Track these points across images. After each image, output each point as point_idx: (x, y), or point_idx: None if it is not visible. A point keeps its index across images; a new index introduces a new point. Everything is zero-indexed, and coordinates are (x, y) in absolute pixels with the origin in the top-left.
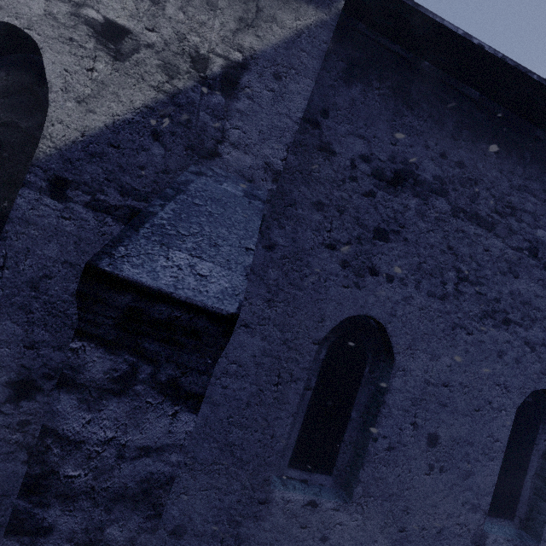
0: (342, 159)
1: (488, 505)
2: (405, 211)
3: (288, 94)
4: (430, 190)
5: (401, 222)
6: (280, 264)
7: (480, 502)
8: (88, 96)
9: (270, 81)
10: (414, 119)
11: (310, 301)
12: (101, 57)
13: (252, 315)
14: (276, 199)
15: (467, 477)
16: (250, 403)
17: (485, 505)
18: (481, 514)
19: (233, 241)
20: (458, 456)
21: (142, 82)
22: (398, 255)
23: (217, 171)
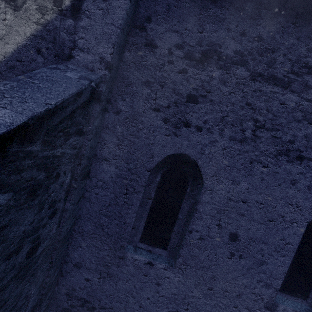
0: (162, 50)
1: (279, 285)
2: (211, 80)
3: (112, 9)
4: (231, 62)
5: (207, 88)
6: (124, 123)
7: (272, 282)
8: (4, 35)
9: (100, 3)
10: (217, 10)
11: (144, 145)
12: (8, 11)
13: (109, 153)
14: (119, 82)
15: (261, 264)
16: (111, 203)
17: (276, 285)
18: (273, 290)
19: (40, 100)
20: (254, 250)
21: (29, 21)
22: (206, 112)
23: (70, 66)
